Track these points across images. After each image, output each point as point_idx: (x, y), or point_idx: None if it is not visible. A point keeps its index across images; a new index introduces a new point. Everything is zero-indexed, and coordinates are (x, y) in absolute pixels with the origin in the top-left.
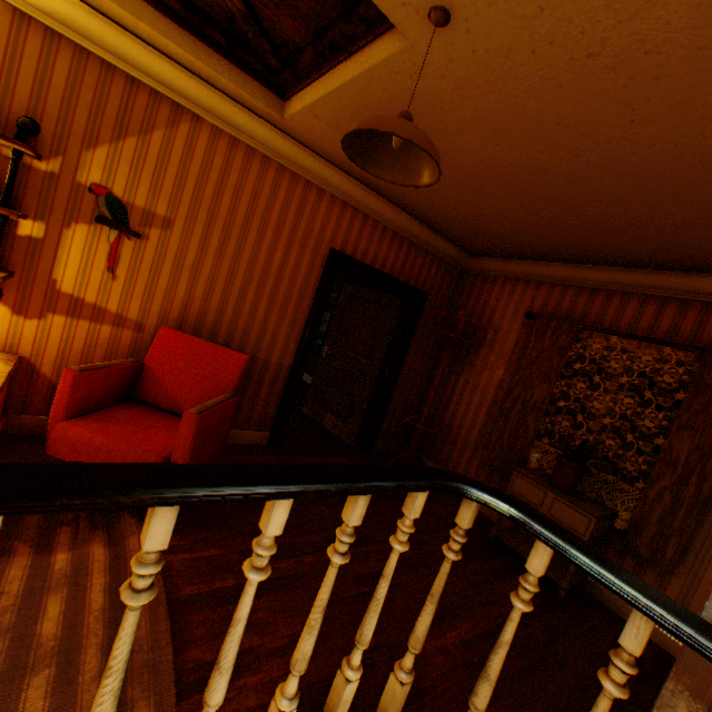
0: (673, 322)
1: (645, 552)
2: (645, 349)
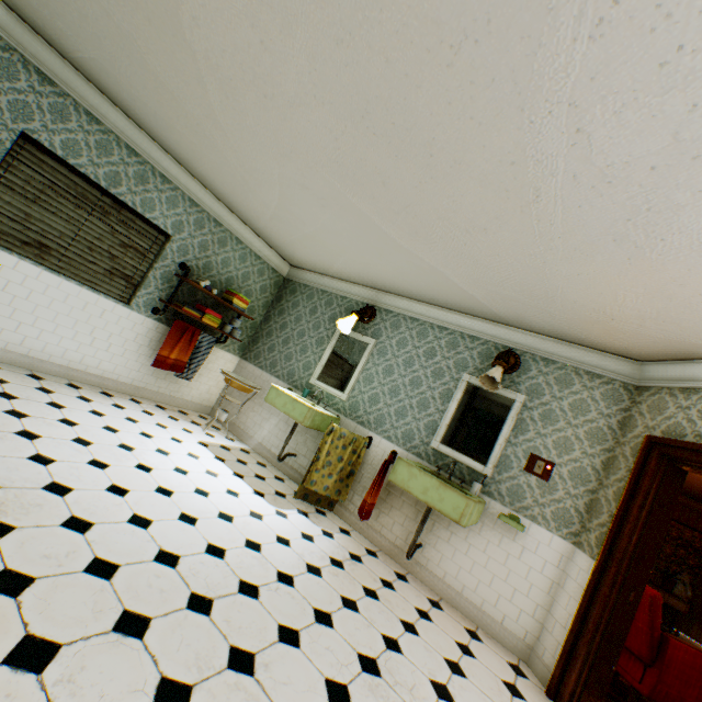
0: (694, 519)
1: (695, 615)
2: (684, 528)
